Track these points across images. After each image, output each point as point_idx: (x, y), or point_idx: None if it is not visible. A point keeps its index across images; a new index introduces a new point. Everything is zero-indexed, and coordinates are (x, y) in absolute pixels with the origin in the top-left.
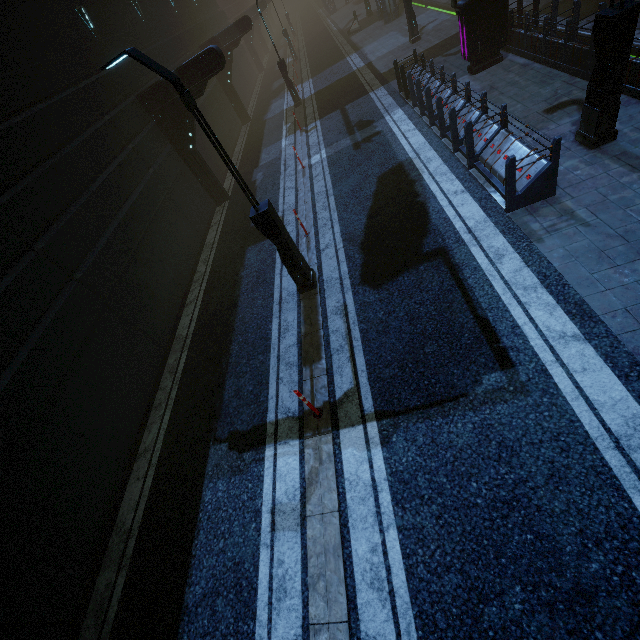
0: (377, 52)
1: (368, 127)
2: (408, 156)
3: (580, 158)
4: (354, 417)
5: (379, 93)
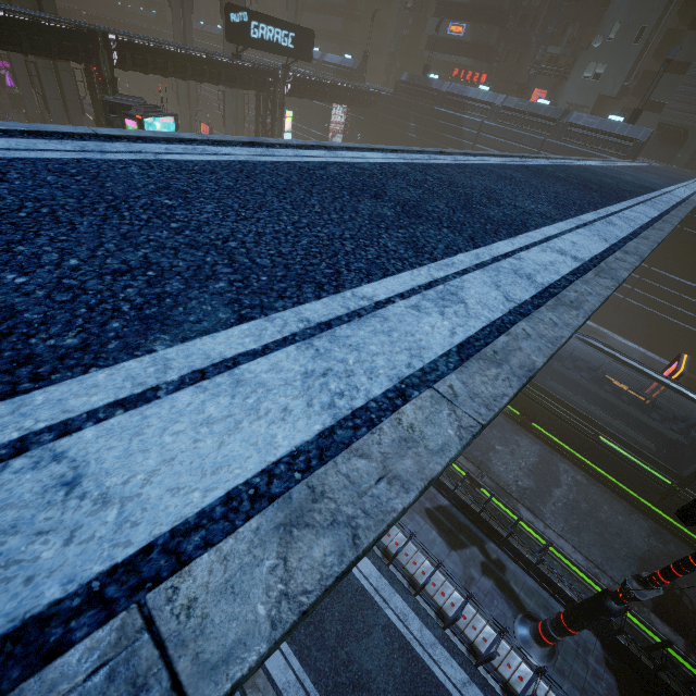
0: None
1: None
2: None
3: None
4: None
5: None
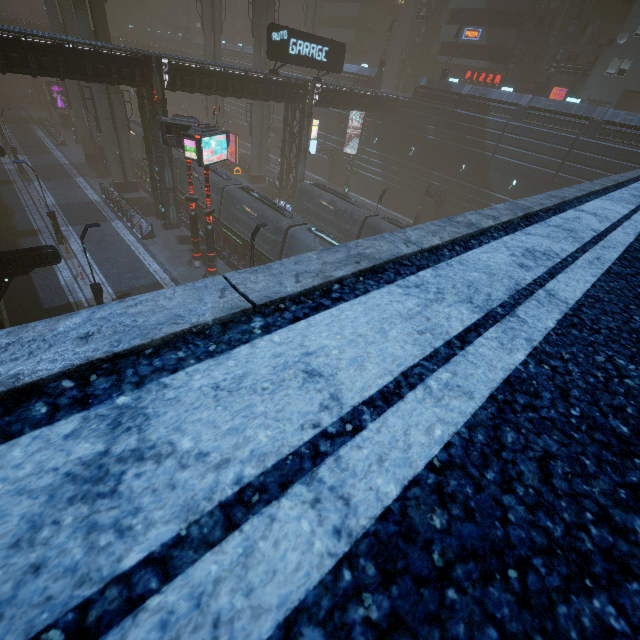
0: (36, 115)
1: (28, 130)
2: (40, 137)
3: (75, 144)
4: (21, 154)
5: (34, 125)
